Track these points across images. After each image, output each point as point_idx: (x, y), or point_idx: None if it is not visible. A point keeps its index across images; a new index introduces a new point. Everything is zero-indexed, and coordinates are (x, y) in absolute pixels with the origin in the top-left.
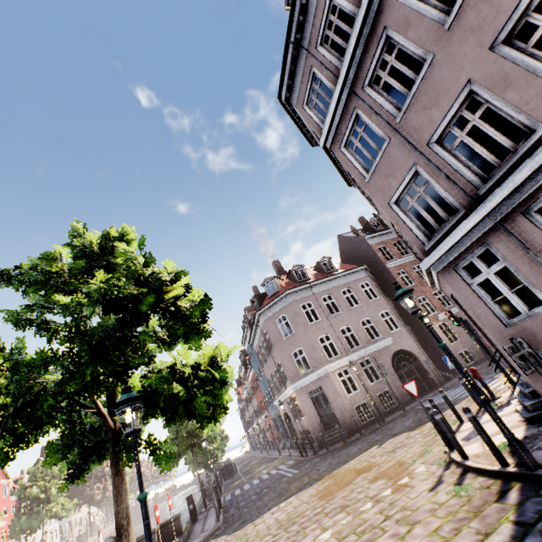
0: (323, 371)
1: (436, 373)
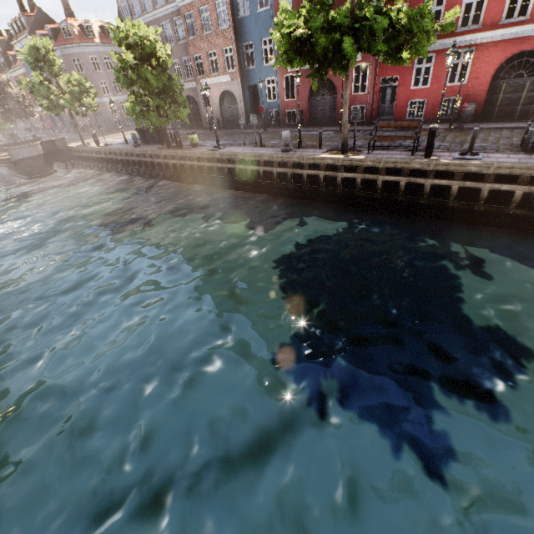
0: (101, 100)
1: None
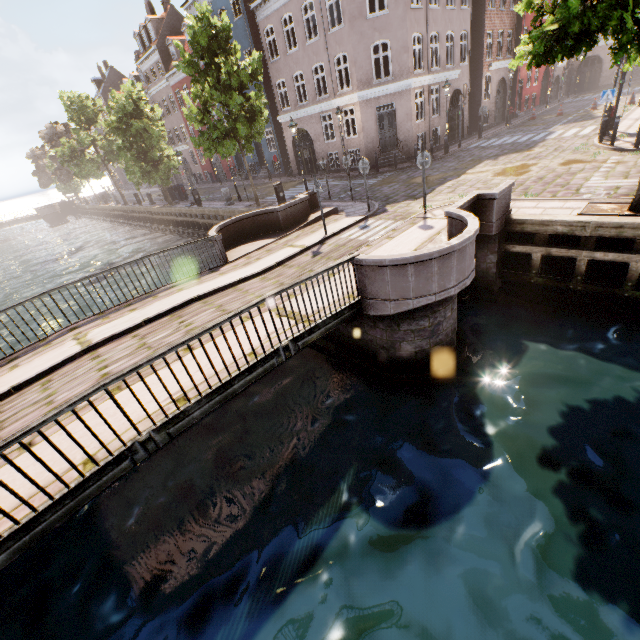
0: (406, 85)
1: (467, 125)
